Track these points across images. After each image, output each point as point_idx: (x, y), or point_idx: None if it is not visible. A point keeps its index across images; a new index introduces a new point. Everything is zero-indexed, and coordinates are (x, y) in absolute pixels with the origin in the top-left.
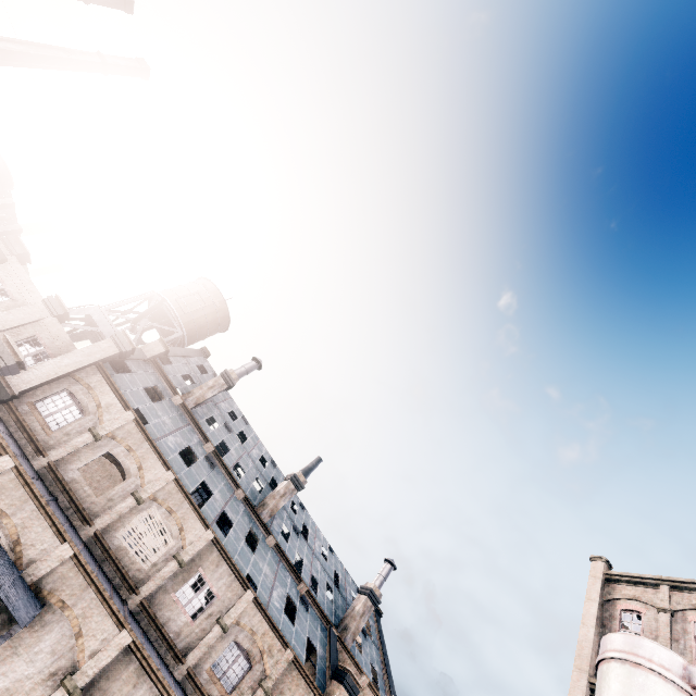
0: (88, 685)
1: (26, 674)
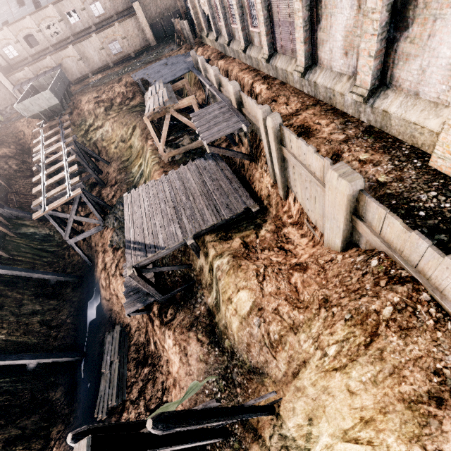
0: (81, 56)
1: (76, 67)
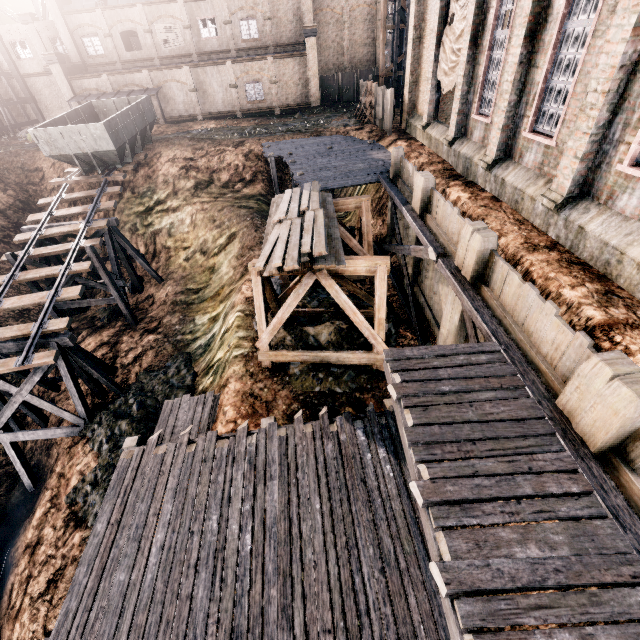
0: (196, 86)
1: (183, 100)
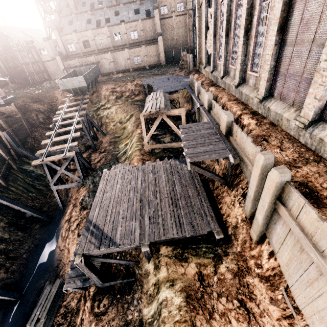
0: (113, 60)
1: (108, 66)
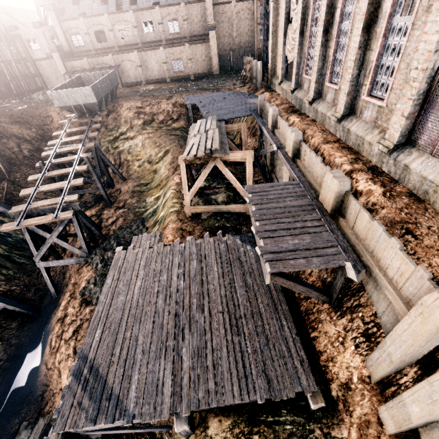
0: (141, 63)
1: (133, 72)
